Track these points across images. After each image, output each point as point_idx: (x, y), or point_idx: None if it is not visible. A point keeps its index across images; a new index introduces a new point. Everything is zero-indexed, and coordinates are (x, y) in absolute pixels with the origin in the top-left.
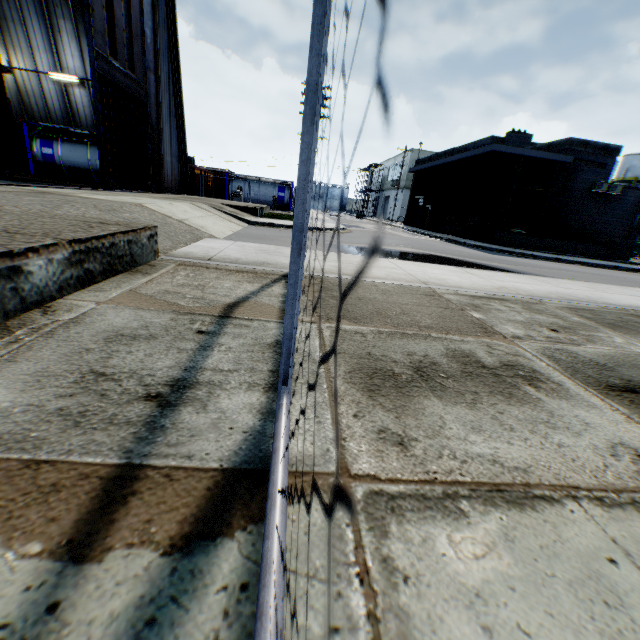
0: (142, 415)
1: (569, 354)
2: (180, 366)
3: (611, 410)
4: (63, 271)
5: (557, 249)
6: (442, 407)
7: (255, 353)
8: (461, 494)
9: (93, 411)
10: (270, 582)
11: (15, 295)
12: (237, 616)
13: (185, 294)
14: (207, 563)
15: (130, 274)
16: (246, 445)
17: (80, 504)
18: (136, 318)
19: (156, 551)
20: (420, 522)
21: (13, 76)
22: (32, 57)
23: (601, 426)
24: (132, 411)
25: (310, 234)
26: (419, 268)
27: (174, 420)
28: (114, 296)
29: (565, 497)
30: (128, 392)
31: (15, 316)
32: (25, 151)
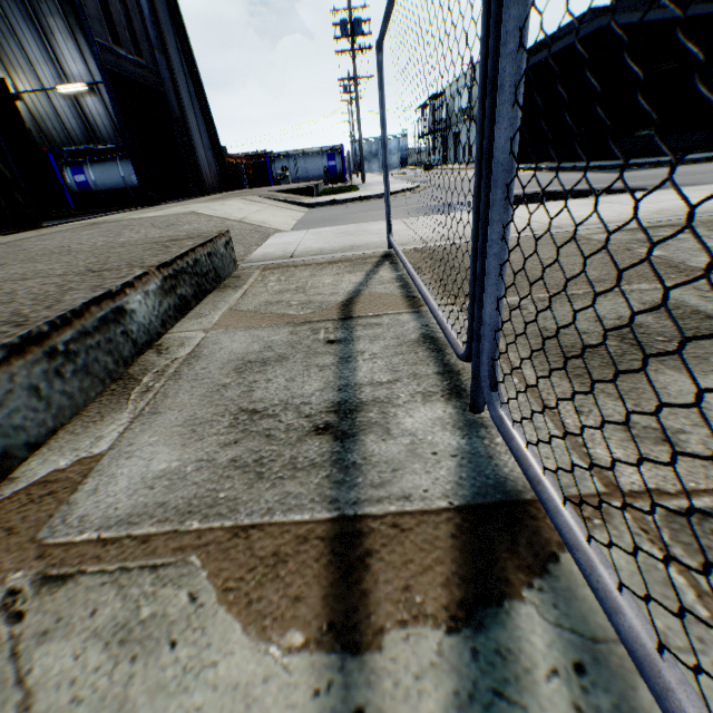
0: (323, 453)
1: None
2: (331, 386)
3: None
4: (160, 303)
5: (704, 145)
6: (688, 381)
7: (407, 355)
8: None
9: (267, 457)
10: (675, 684)
11: (126, 340)
12: (596, 712)
13: (289, 301)
14: (511, 638)
15: (219, 292)
16: (465, 472)
17: (316, 575)
18: (253, 340)
19: (438, 628)
20: None
21: (23, 103)
22: (34, 74)
23: None
24: (309, 450)
25: (381, 202)
26: (538, 211)
27: (362, 454)
28: (217, 320)
29: None
30: (292, 428)
31: (132, 362)
32: (61, 184)
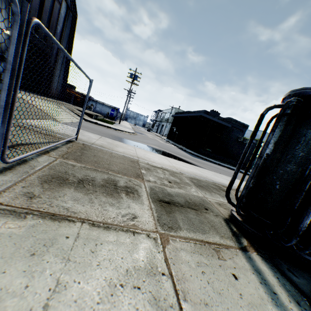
0: None
1: (162, 189)
2: None
3: (148, 206)
4: None
5: (223, 160)
6: (71, 192)
7: None
8: (34, 213)
9: None
10: None
11: None
12: None
13: None
14: None
15: None
16: None
17: None
18: None
19: None
20: (0, 217)
21: None
22: None
23: (134, 208)
24: None
25: (113, 131)
26: (145, 152)
27: None
28: None
29: (80, 221)
30: None
31: None
32: None
